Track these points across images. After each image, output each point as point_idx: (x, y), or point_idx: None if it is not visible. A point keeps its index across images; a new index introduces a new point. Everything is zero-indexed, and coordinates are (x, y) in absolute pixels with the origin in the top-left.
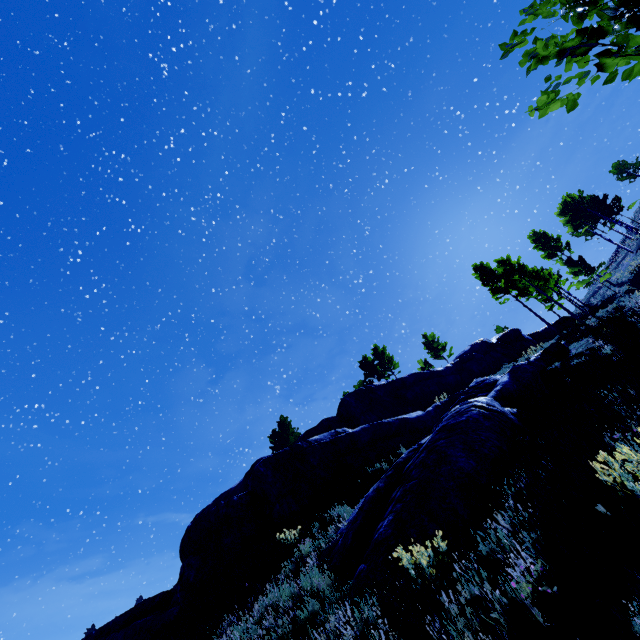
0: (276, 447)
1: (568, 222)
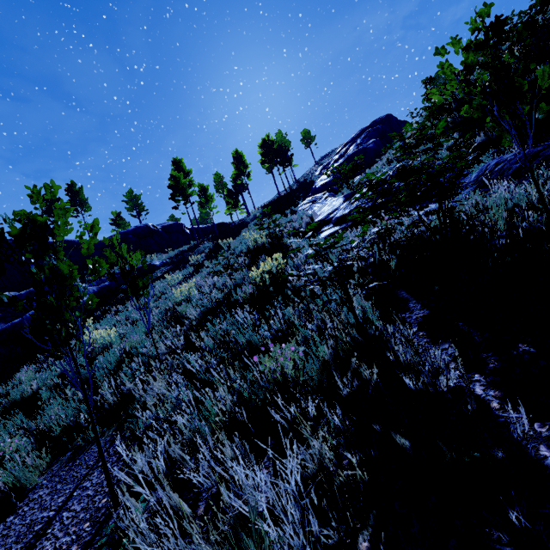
0: None
1: (262, 155)
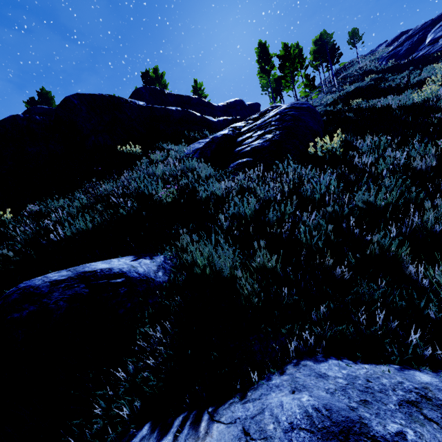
0: None
1: (314, 52)
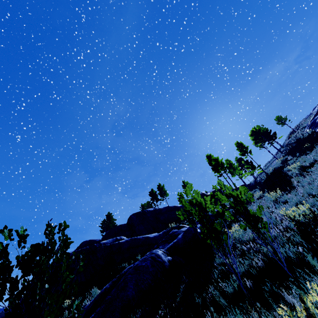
0: (103, 228)
1: (253, 140)
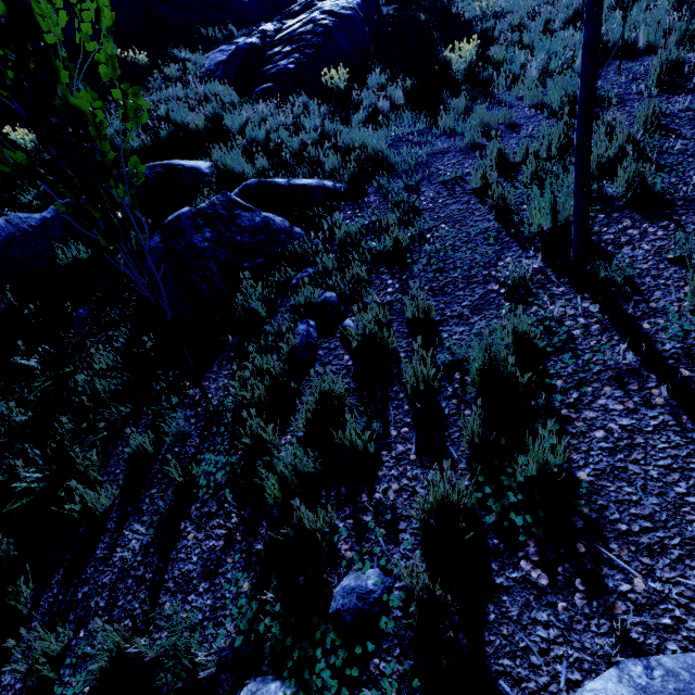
0: None
1: None
